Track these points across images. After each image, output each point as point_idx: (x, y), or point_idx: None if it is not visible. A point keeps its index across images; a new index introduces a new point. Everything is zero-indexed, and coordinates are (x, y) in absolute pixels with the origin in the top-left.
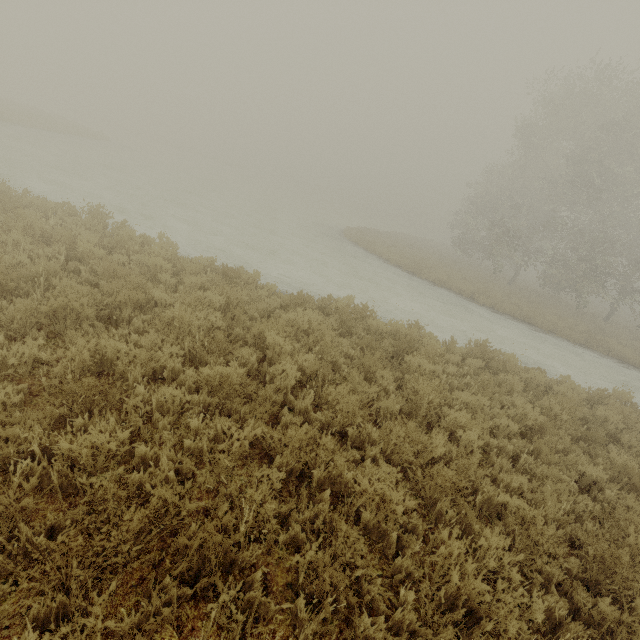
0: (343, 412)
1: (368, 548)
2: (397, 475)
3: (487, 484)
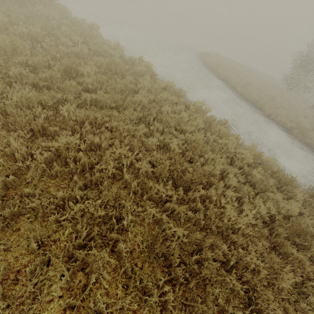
0: None
1: None
2: None
3: None
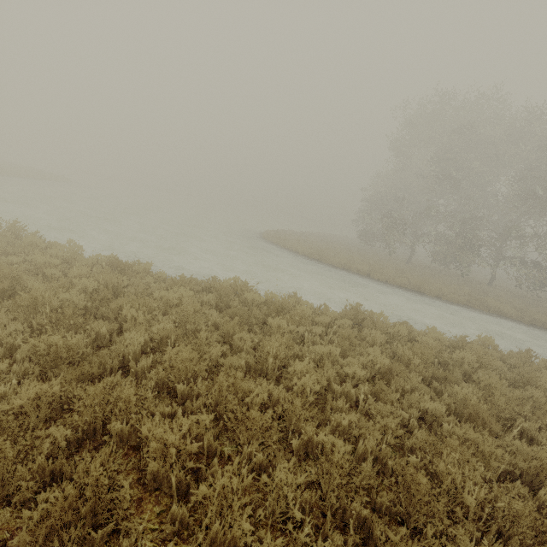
0: (175, 369)
1: (154, 501)
2: (206, 423)
3: (308, 425)
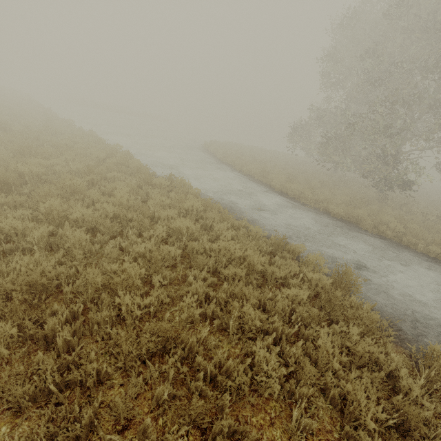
0: None
1: None
2: None
3: None
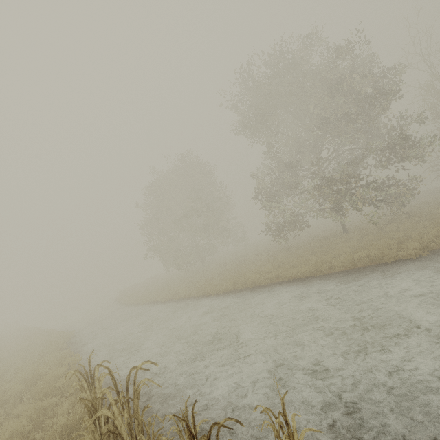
0: None
1: None
2: None
3: None
